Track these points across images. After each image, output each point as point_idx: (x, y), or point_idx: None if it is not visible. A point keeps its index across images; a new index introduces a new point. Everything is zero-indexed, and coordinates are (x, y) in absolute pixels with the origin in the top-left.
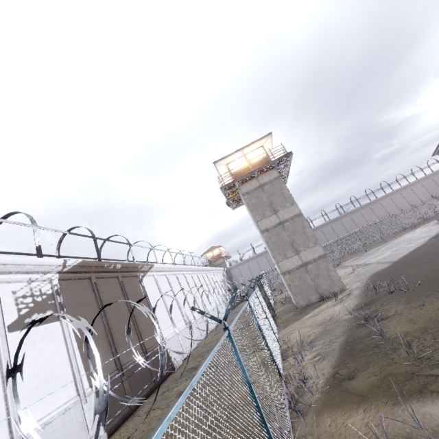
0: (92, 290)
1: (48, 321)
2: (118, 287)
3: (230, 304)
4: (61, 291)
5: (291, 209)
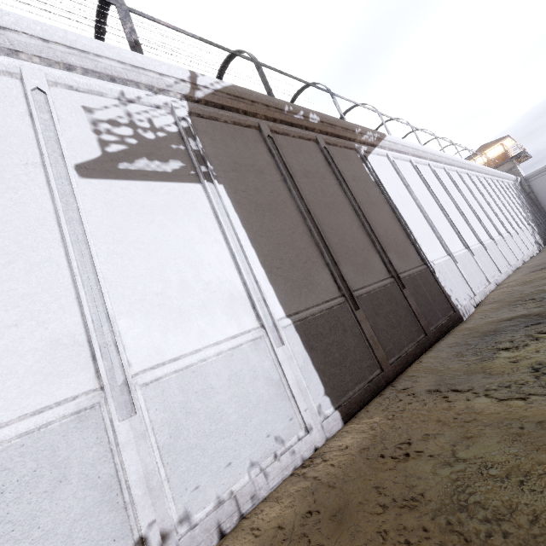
0: (267, 150)
1: (174, 178)
2: (319, 158)
3: (539, 236)
4: (198, 134)
5: None
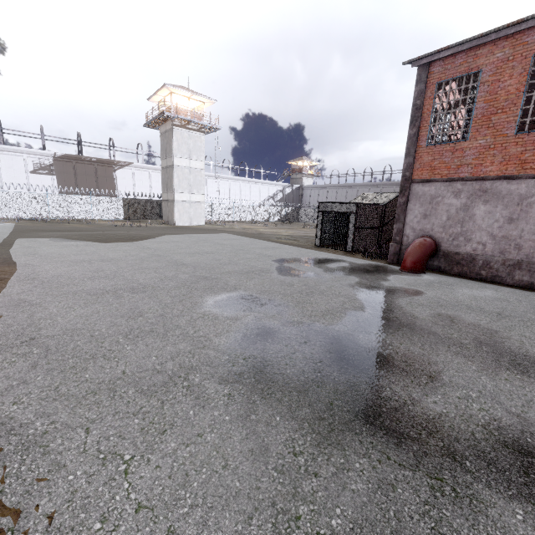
0: (73, 168)
1: (46, 174)
2: (92, 170)
3: None
4: (54, 165)
5: (171, 160)
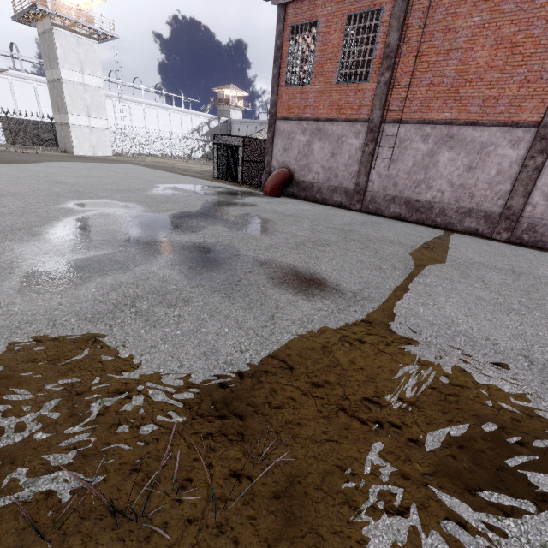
0: None
1: None
2: None
3: None
4: None
5: (57, 72)
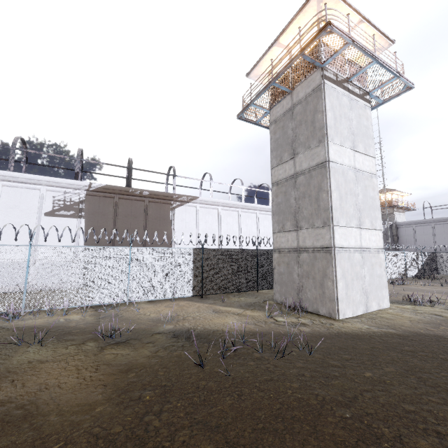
0: (113, 206)
1: (70, 216)
2: (141, 209)
3: None
4: (86, 202)
5: (315, 153)
